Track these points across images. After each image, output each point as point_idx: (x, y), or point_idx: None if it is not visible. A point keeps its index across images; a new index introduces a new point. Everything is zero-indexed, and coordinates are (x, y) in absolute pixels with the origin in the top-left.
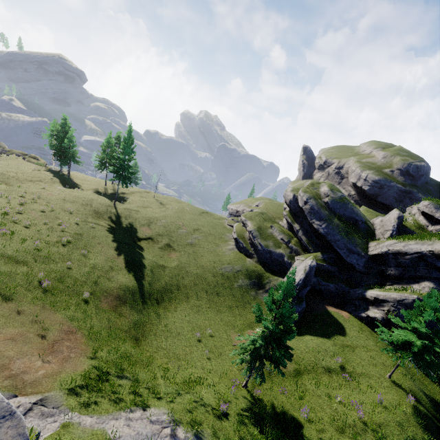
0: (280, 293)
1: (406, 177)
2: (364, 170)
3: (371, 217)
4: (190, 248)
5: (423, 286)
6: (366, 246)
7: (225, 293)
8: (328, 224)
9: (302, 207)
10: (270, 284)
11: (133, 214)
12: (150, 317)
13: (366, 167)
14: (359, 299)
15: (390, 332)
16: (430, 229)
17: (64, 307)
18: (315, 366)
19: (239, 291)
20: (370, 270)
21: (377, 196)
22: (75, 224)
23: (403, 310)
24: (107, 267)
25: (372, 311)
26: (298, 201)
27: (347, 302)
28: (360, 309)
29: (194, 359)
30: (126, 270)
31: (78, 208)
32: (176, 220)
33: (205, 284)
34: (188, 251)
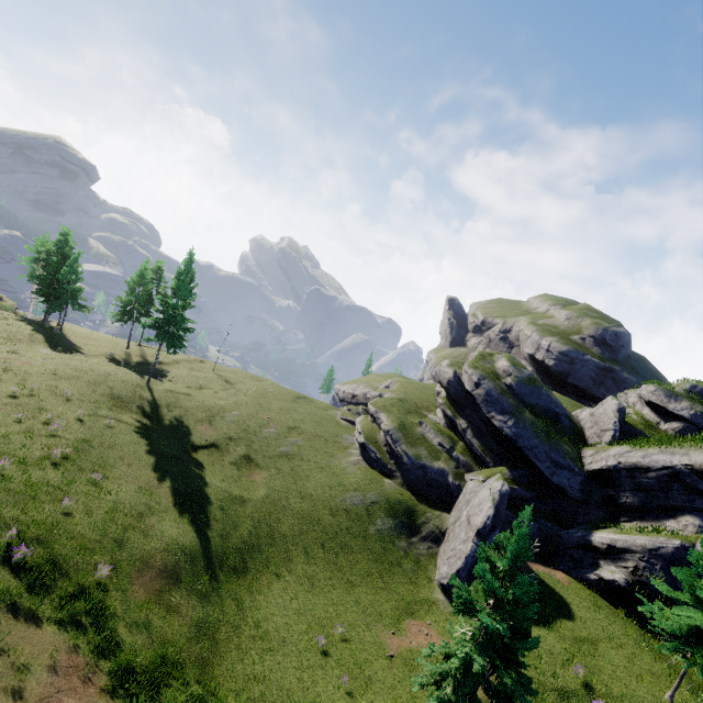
0: (507, 556)
1: (603, 348)
2: (544, 336)
3: (566, 408)
4: (286, 462)
5: (684, 523)
6: (579, 456)
7: (356, 547)
8: (517, 420)
9: (471, 391)
10: (429, 525)
11: (182, 400)
12: (225, 610)
13: (546, 332)
14: (579, 547)
15: (662, 612)
16: (664, 427)
17: (59, 606)
18: (540, 687)
19: (379, 542)
20: (590, 496)
21: (568, 376)
22: (78, 421)
23: (679, 570)
24: (141, 507)
25: (606, 568)
26: (461, 381)
27: (557, 553)
28: (584, 565)
29: (322, 699)
30: (177, 511)
31: (82, 390)
32: (256, 411)
33: (320, 532)
34: (283, 467)
